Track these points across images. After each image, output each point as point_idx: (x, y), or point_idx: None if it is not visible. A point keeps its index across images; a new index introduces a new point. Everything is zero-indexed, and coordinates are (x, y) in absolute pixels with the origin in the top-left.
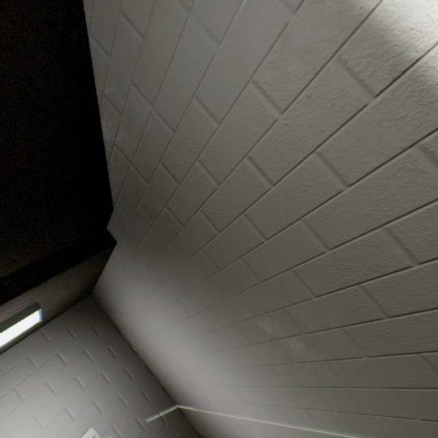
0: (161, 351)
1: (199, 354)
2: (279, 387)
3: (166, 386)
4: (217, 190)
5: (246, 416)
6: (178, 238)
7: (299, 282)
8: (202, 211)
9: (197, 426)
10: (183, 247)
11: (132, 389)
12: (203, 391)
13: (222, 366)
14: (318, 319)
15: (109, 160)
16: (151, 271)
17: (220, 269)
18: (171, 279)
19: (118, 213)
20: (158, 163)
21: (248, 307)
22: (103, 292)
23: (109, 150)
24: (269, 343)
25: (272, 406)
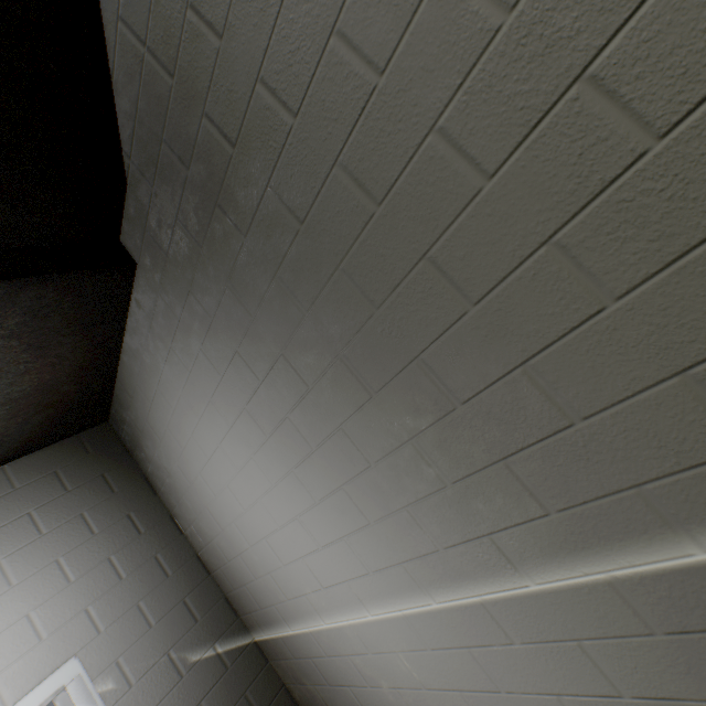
0: (220, 505)
1: (281, 478)
2: (431, 495)
3: (233, 593)
4: (284, 4)
5: (373, 612)
6: (229, 185)
7: (453, 156)
8: (263, 82)
9: (289, 679)
10: (238, 204)
11: (166, 596)
12: (294, 578)
13: (321, 491)
14: (499, 246)
15: (113, 66)
16: (192, 303)
17: (303, 220)
18: (223, 304)
19: (135, 190)
20: (185, 12)
21: (359, 295)
22: (125, 405)
23: (112, 40)
24: (404, 378)
25: (421, 560)
